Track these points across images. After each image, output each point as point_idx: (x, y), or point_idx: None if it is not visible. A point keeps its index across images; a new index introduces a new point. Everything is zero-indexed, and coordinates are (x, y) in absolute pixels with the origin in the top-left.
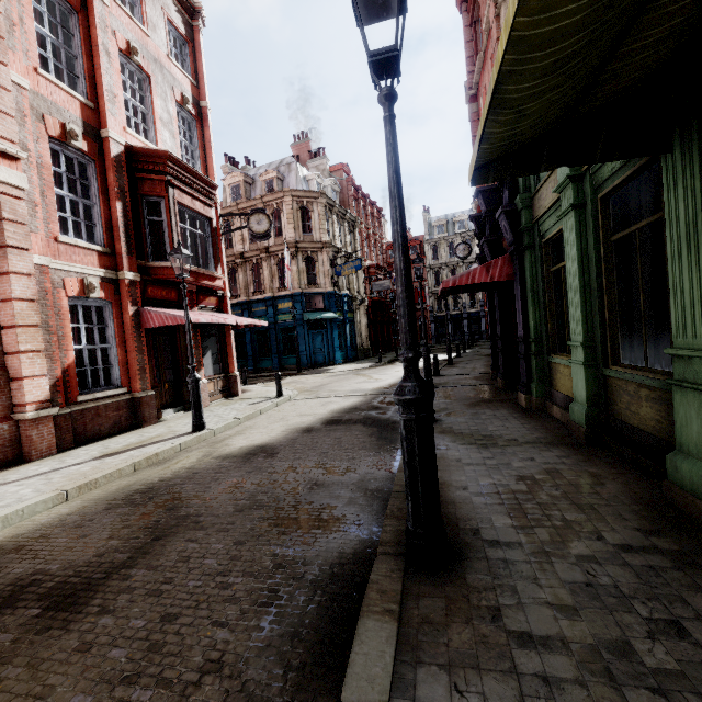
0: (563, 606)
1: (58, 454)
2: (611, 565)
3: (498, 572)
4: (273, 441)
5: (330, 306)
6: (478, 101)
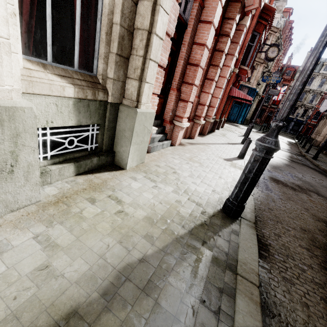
0: None
1: (208, 135)
2: None
3: None
4: (282, 161)
5: (249, 95)
6: None
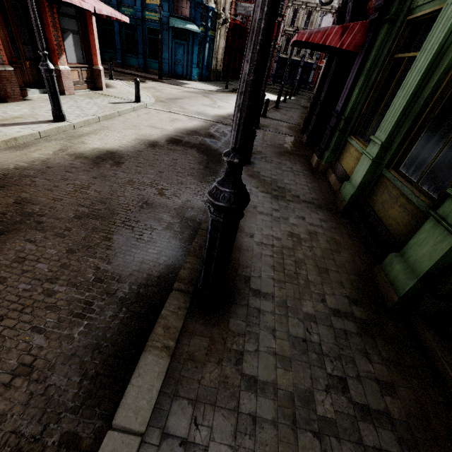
0: (283, 357)
1: None
2: (323, 326)
3: (252, 320)
4: (122, 149)
5: (195, 17)
6: None
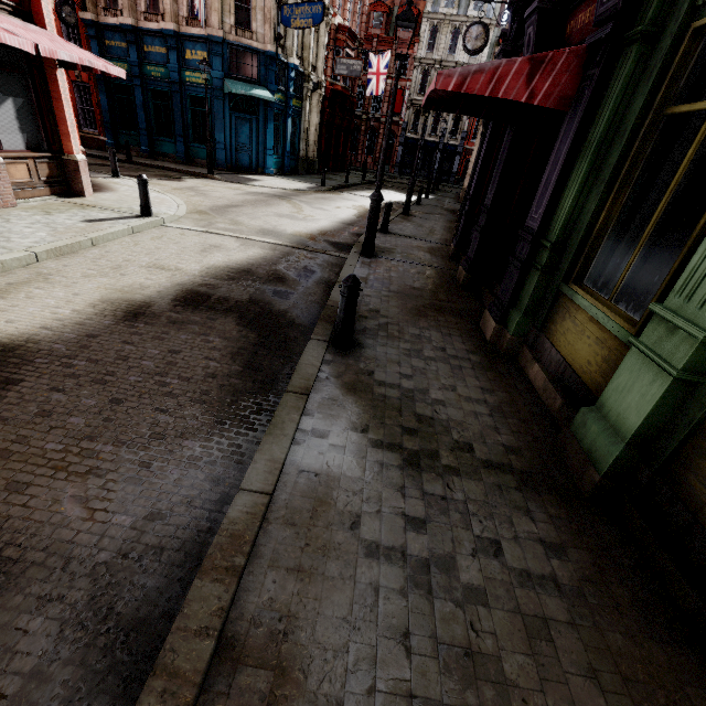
0: None
1: None
2: None
3: None
4: (46, 334)
5: (267, 79)
6: None
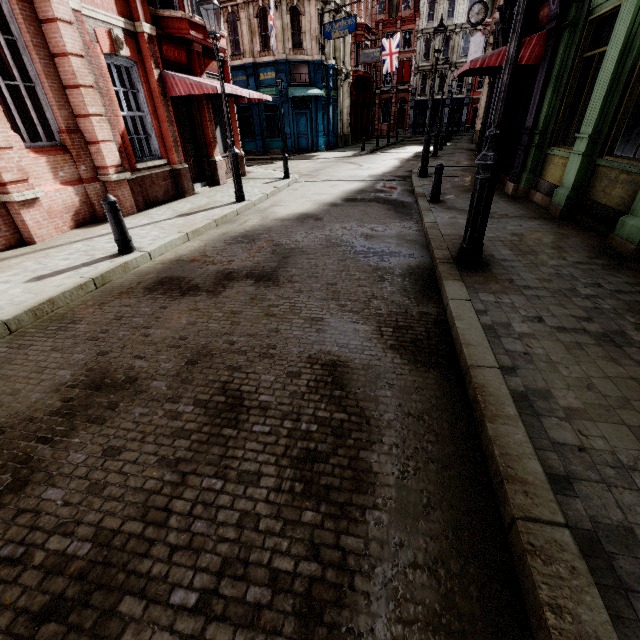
0: (544, 279)
1: (139, 213)
2: (570, 268)
3: (509, 269)
4: (311, 211)
5: (316, 80)
6: None
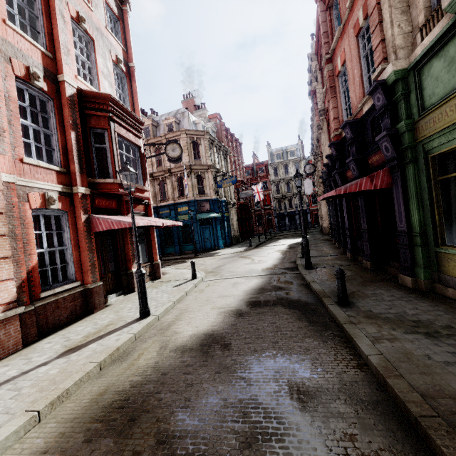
0: None
1: (24, 349)
2: None
3: None
4: (216, 327)
5: (214, 209)
6: (334, 62)
